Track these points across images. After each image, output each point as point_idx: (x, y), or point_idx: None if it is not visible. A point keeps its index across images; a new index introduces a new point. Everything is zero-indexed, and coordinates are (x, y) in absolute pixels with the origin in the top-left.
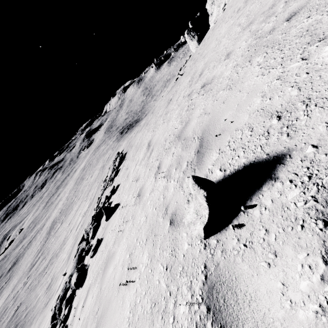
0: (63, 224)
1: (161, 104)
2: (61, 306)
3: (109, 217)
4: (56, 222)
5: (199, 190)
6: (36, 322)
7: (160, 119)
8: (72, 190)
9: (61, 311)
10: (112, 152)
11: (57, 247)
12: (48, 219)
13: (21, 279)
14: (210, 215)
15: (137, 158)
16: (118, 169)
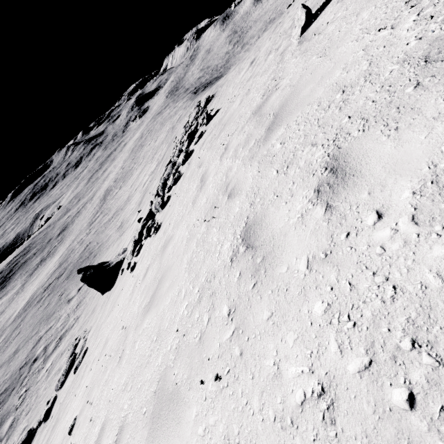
0: (122, 188)
1: (265, 35)
2: (164, 186)
3: (209, 121)
4: (111, 190)
5: (303, 10)
6: (113, 246)
7: (265, 42)
8: (128, 159)
9: (164, 189)
10: (185, 112)
11: (121, 204)
12: (98, 191)
13: (81, 233)
14: (305, 22)
15: (235, 80)
16: (203, 111)
